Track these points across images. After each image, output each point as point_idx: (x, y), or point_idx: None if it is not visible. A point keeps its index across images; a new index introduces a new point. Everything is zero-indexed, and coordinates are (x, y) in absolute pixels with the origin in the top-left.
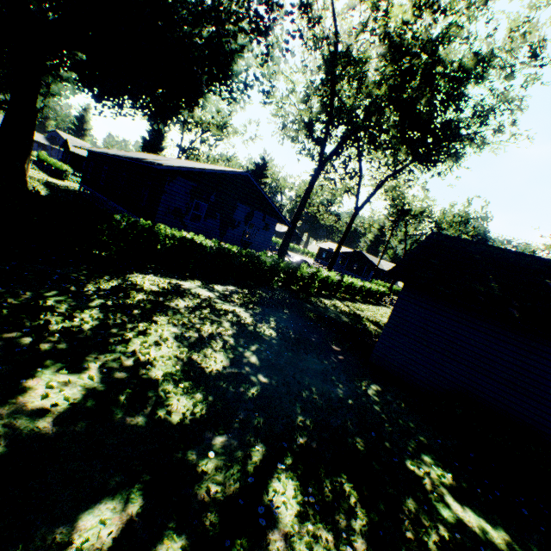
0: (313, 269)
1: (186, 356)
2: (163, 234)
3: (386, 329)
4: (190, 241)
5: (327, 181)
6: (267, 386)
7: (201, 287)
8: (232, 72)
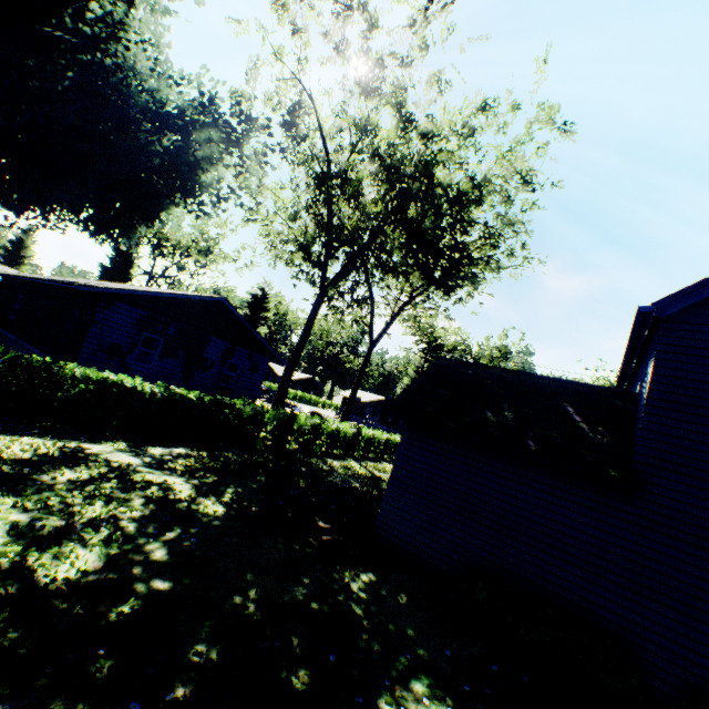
0: (316, 420)
1: (10, 560)
2: (69, 376)
3: (390, 487)
4: (117, 385)
5: (334, 310)
6: (161, 596)
7: (123, 451)
8: (200, 183)
